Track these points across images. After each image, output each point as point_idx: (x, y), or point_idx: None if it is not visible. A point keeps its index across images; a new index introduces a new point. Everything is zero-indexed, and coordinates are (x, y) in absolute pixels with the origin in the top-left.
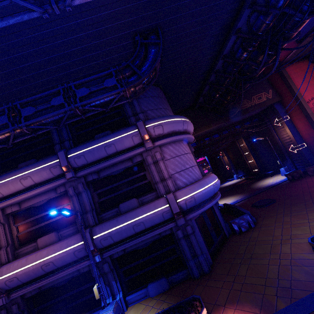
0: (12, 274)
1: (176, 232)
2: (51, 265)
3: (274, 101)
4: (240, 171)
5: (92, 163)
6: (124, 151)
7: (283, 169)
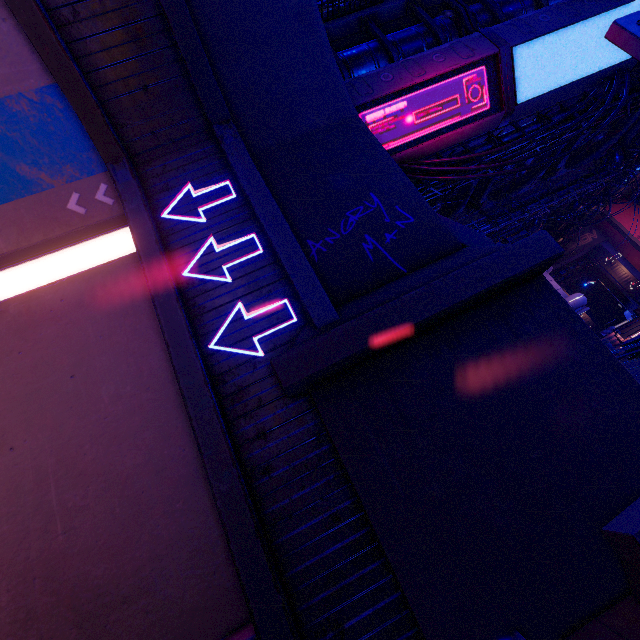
0: None
1: None
2: None
3: (600, 241)
4: None
5: None
6: None
7: (628, 311)
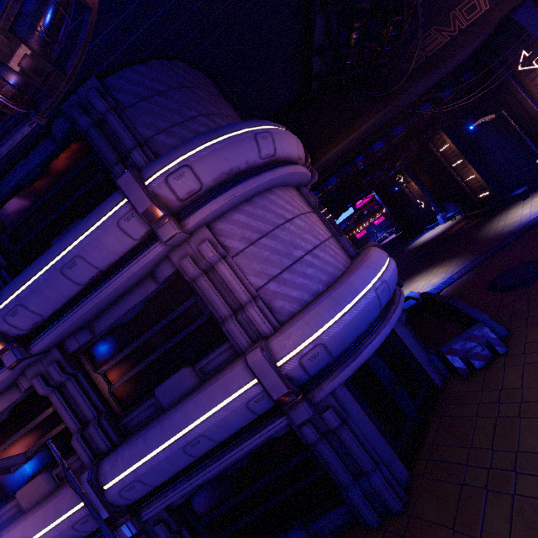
0: None
1: (300, 429)
2: None
3: (512, 5)
4: (448, 204)
5: (56, 313)
6: (120, 265)
7: None
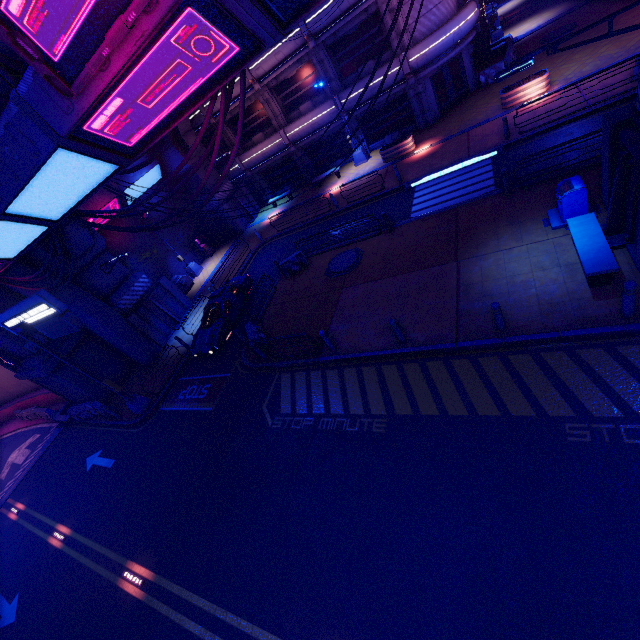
0: (294, 132)
1: (408, 92)
2: (317, 125)
3: None
4: None
5: (328, 25)
6: (358, 4)
7: None
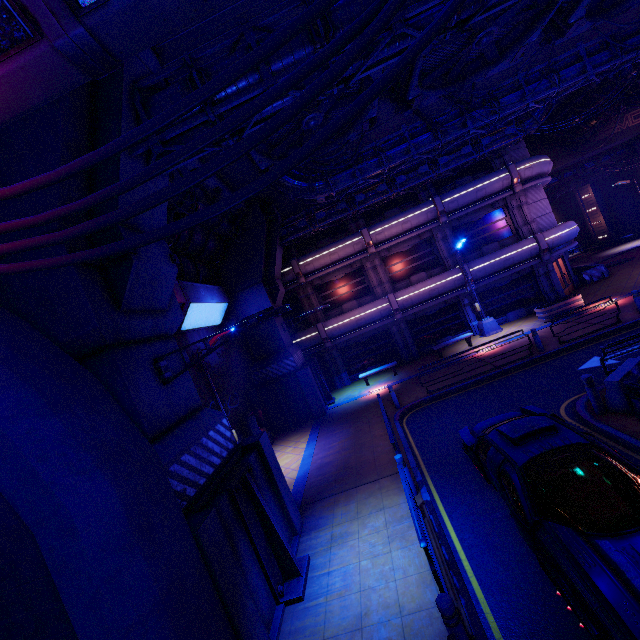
0: (406, 297)
1: (536, 270)
2: (436, 291)
3: None
4: None
5: (460, 208)
6: (491, 196)
7: None
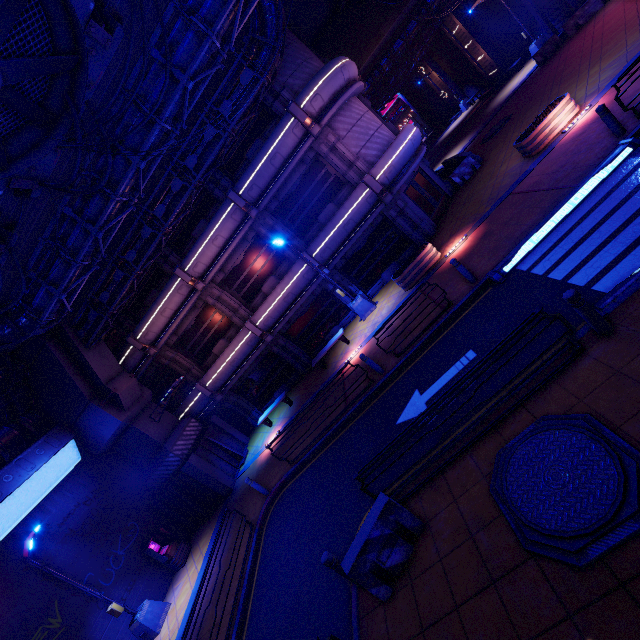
0: (264, 316)
1: (388, 214)
2: (291, 295)
3: None
4: (468, 89)
5: (266, 188)
6: (292, 155)
7: (534, 45)
